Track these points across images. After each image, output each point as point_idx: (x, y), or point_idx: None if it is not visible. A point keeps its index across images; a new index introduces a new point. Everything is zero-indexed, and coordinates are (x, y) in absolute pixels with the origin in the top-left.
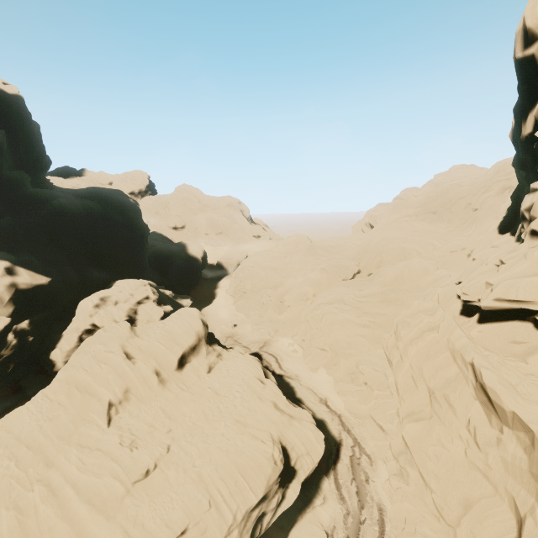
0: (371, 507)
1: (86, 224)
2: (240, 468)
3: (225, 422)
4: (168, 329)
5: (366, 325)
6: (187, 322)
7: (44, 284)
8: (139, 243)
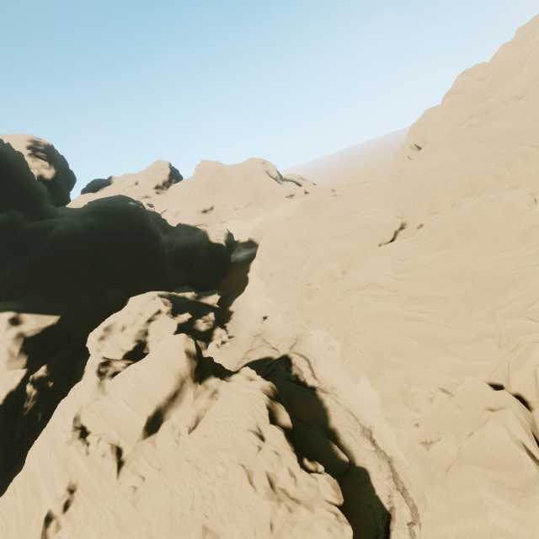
0: None
1: (90, 244)
2: None
3: (188, 538)
4: (138, 378)
5: (416, 318)
6: (164, 361)
7: (54, 324)
8: (150, 248)
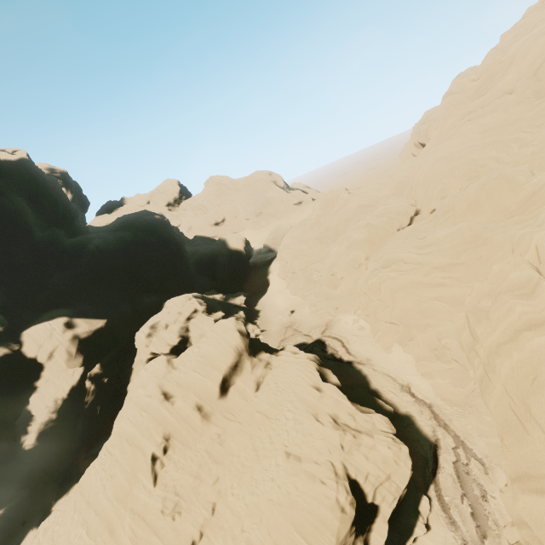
0: (496, 536)
1: (124, 255)
2: (298, 526)
3: (276, 459)
4: (203, 353)
5: (440, 284)
6: (222, 339)
7: (102, 327)
8: (177, 256)
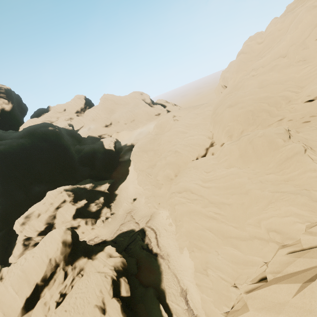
0: None
1: (23, 157)
2: None
3: None
4: (25, 267)
5: (213, 217)
6: (45, 251)
7: None
8: (63, 156)
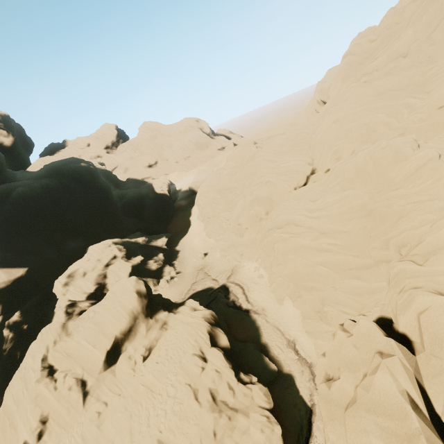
0: None
1: (49, 202)
2: None
3: None
4: (96, 319)
5: (326, 250)
6: (118, 302)
7: (22, 275)
8: (103, 202)
